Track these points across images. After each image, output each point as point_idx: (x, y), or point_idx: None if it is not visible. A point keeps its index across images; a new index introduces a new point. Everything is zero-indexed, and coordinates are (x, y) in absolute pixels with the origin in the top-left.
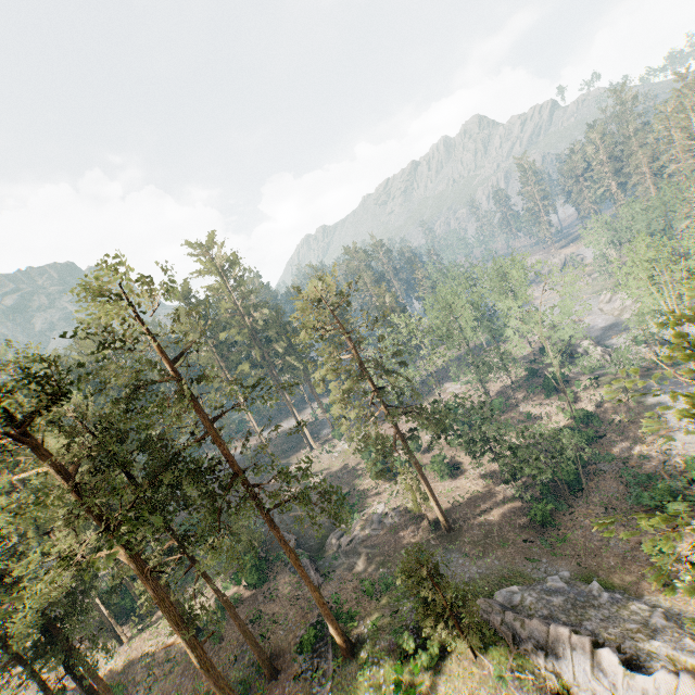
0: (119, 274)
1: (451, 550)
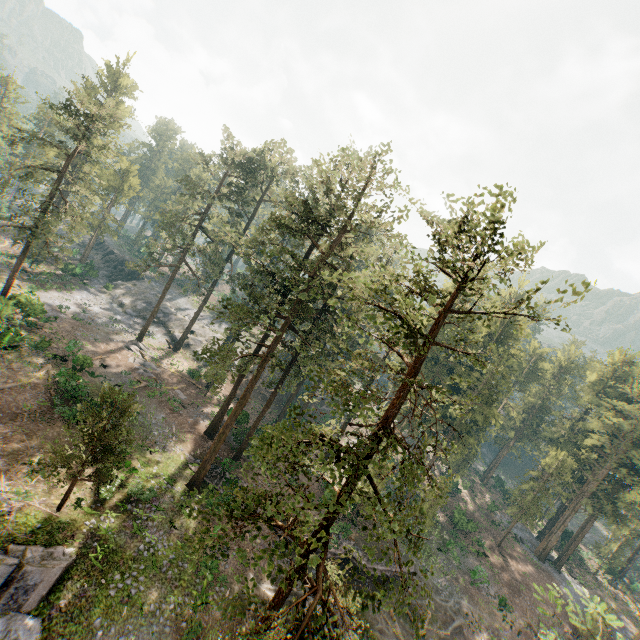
0: (355, 151)
1: None
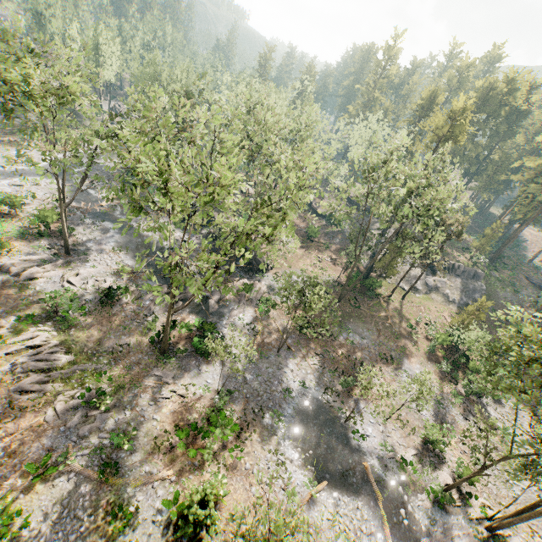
0: None
1: (518, 303)
